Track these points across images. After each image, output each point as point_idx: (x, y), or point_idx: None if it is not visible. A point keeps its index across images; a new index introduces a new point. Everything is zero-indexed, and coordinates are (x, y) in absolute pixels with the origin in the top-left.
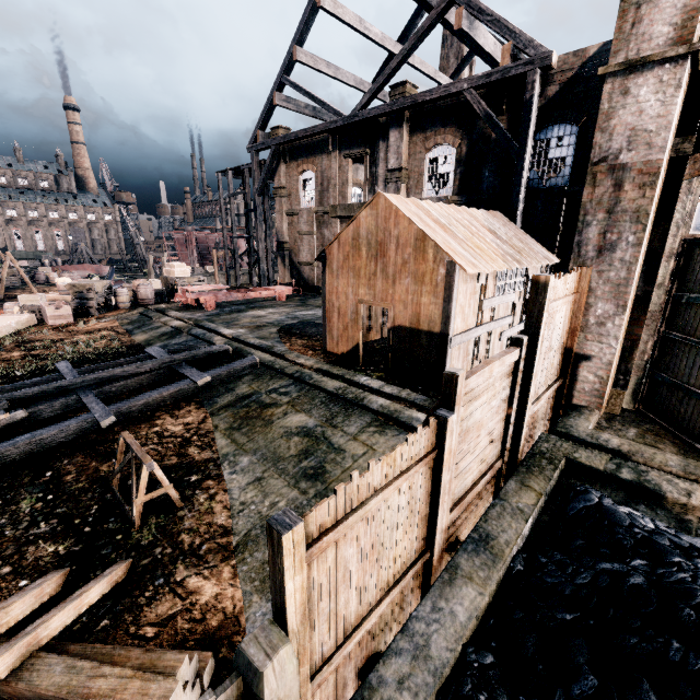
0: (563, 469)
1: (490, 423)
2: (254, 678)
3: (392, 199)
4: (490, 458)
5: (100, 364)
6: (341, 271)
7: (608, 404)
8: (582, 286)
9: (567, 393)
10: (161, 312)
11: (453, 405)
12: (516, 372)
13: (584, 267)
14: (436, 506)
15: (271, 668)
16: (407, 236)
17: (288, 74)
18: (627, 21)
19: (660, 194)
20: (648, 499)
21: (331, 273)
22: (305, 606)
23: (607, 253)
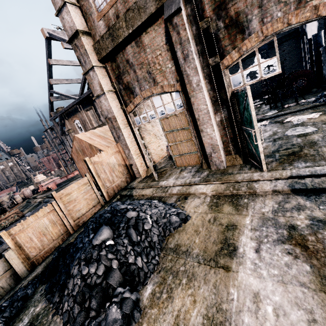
0: (119, 198)
1: (85, 196)
2: (4, 256)
3: (79, 136)
4: (93, 204)
5: (8, 227)
6: (78, 161)
7: (146, 173)
8: (119, 148)
9: (134, 175)
10: (35, 198)
11: (55, 199)
12: (89, 182)
13: (116, 143)
14: (62, 220)
15: (6, 253)
16: (87, 145)
17: (52, 89)
18: (92, 87)
19: (126, 119)
20: (131, 197)
21: (76, 163)
22: (15, 244)
23: (119, 138)
